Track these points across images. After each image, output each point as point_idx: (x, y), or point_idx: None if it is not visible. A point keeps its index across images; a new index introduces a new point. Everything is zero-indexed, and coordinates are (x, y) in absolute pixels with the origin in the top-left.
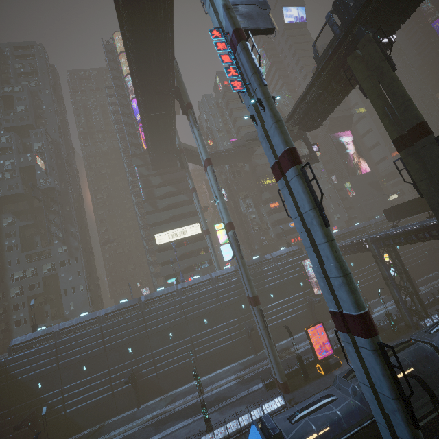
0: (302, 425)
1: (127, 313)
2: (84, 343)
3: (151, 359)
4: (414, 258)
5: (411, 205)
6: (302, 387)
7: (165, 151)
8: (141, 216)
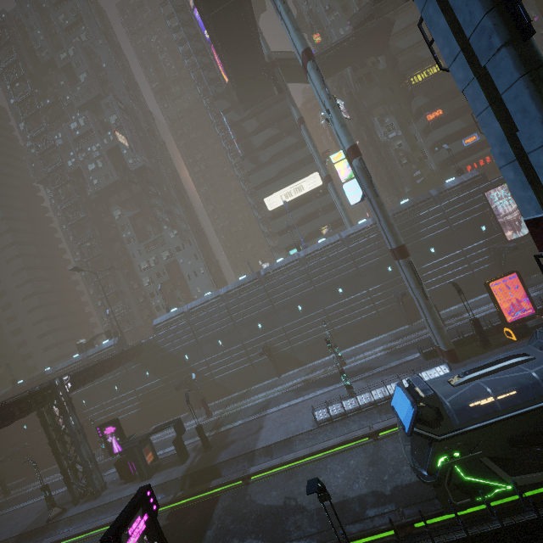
0: (472, 390)
1: (249, 289)
2: (214, 321)
3: (283, 333)
4: None
5: None
6: (479, 356)
7: (252, 73)
8: (244, 180)
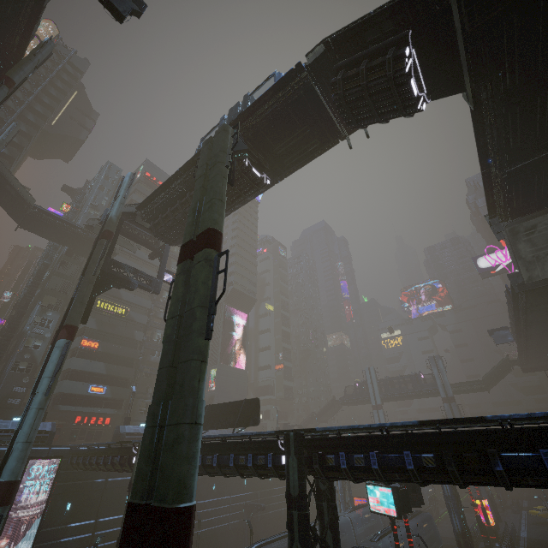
0: None
1: None
2: None
3: None
4: (227, 514)
5: (227, 410)
6: None
7: None
8: None
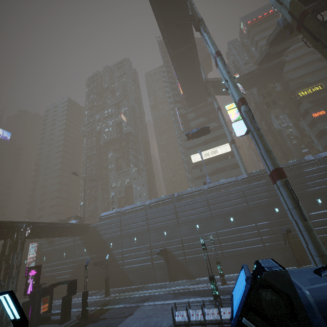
0: None
1: (164, 204)
2: (136, 222)
3: (181, 244)
4: None
5: None
6: None
7: (194, 86)
8: (182, 145)
